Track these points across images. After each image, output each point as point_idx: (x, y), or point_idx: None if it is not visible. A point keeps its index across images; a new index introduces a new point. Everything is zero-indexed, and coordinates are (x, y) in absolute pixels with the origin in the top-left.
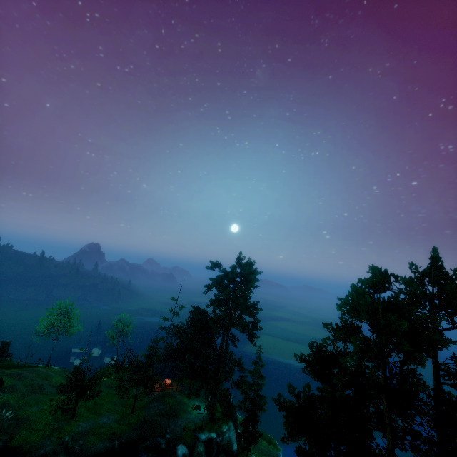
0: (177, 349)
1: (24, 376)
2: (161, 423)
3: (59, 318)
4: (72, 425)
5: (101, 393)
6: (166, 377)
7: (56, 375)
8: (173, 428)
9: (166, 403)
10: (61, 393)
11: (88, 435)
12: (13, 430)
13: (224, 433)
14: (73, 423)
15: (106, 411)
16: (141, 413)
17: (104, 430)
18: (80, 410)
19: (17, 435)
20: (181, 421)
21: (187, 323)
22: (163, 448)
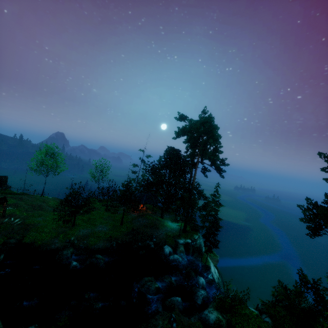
0: (152, 182)
1: (25, 199)
2: (146, 231)
3: (47, 159)
4: (74, 230)
5: (92, 212)
6: (143, 202)
7: (51, 200)
8: (157, 235)
9: (147, 219)
10: (58, 211)
11: (89, 238)
12: (23, 232)
13: (196, 240)
14: (75, 229)
15: (99, 223)
16: (128, 225)
17: (102, 235)
18: (78, 221)
19: (28, 235)
20: (161, 231)
21: (160, 161)
22: (153, 248)
